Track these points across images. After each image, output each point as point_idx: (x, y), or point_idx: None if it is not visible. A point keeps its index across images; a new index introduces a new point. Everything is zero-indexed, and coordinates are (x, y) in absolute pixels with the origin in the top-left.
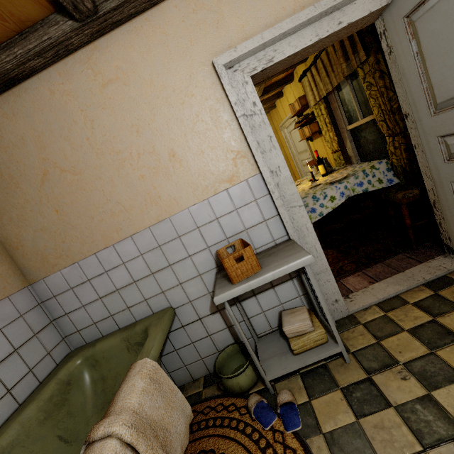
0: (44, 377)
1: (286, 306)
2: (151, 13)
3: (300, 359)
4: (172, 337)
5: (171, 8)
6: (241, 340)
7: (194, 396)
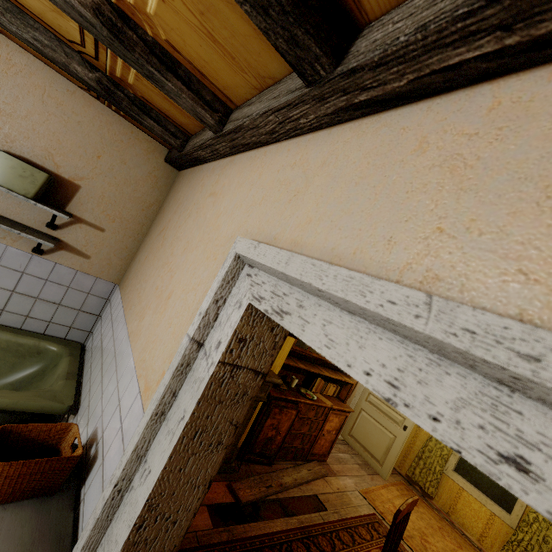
0: (50, 334)
1: None
2: (272, 148)
3: None
4: None
5: (285, 151)
6: None
7: None
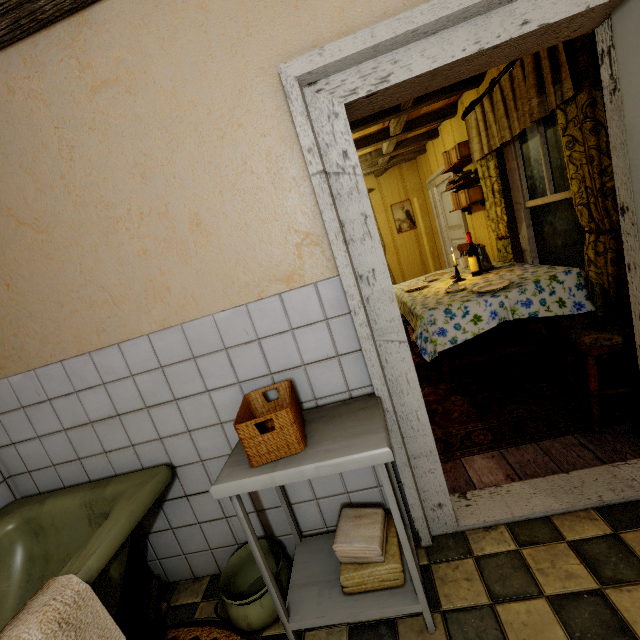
0: None
1: (355, 498)
2: None
3: (350, 606)
4: (169, 508)
5: None
6: (275, 534)
7: (185, 610)
